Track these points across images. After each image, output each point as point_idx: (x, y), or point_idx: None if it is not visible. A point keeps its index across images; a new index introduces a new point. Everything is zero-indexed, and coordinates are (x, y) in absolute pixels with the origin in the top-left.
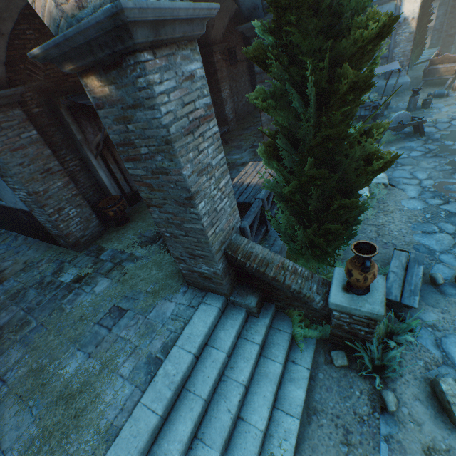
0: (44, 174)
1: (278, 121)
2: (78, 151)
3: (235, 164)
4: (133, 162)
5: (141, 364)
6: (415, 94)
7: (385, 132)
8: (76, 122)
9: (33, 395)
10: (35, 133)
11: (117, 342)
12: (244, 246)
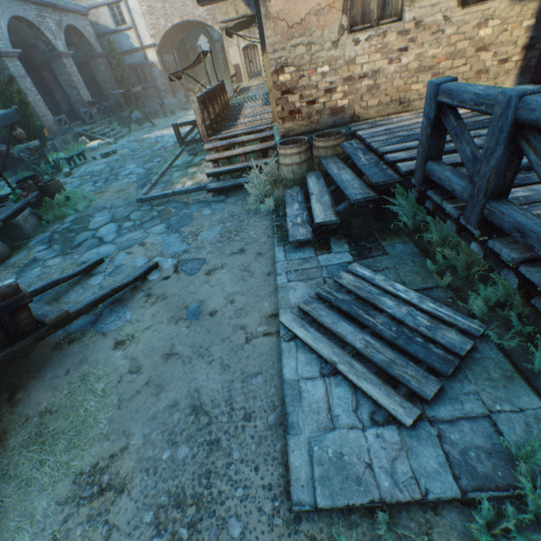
0: None
1: None
2: None
3: None
4: None
5: None
6: (162, 107)
7: (136, 126)
8: None
9: None
10: None
11: None
12: None
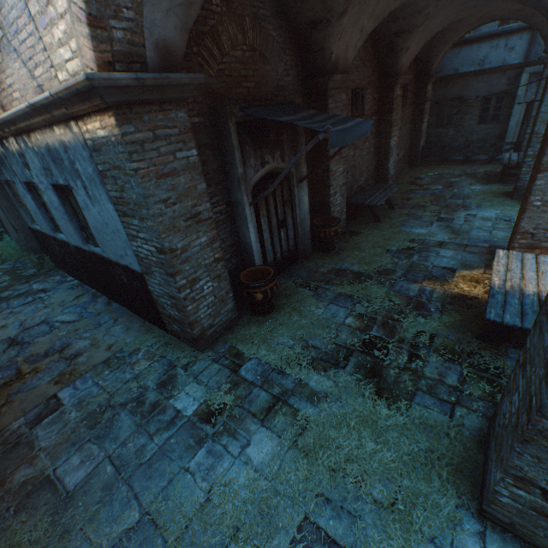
0: (188, 222)
1: None
2: (228, 191)
3: (426, 243)
4: None
5: None
6: None
7: None
8: (240, 147)
9: None
10: (194, 153)
11: None
12: None
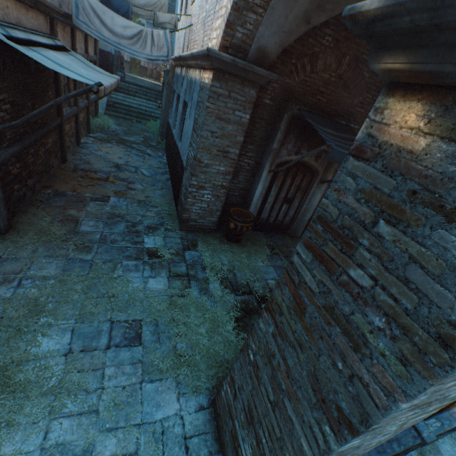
0: (219, 153)
1: None
2: (262, 155)
3: None
4: (315, 259)
5: (71, 450)
6: None
7: None
8: (286, 132)
9: (5, 331)
10: (247, 117)
11: (94, 373)
12: None
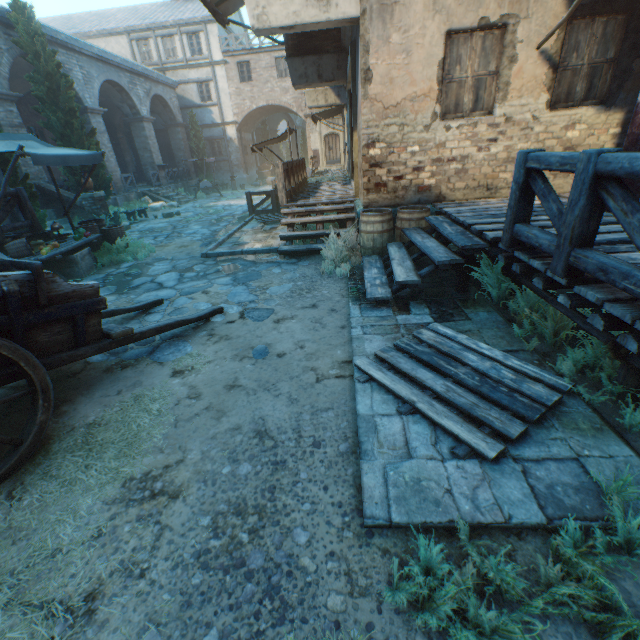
0: None
1: (55, 134)
2: None
3: None
4: None
5: None
6: (232, 179)
7: (203, 194)
8: None
9: None
10: None
11: None
12: (47, 185)
